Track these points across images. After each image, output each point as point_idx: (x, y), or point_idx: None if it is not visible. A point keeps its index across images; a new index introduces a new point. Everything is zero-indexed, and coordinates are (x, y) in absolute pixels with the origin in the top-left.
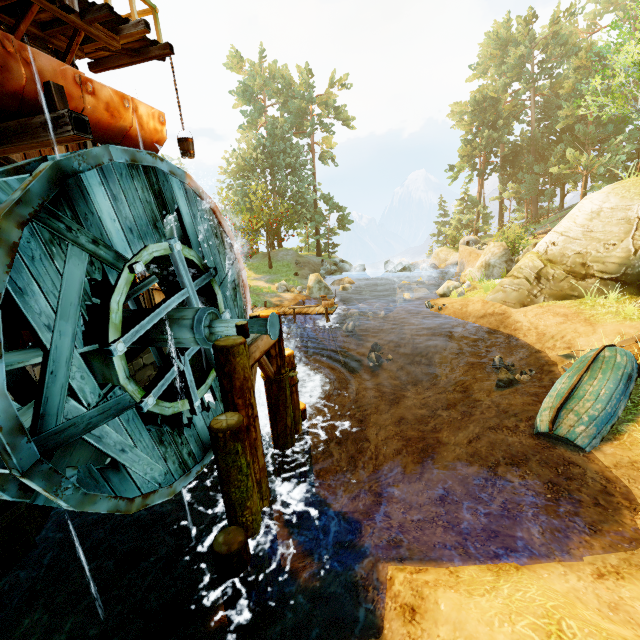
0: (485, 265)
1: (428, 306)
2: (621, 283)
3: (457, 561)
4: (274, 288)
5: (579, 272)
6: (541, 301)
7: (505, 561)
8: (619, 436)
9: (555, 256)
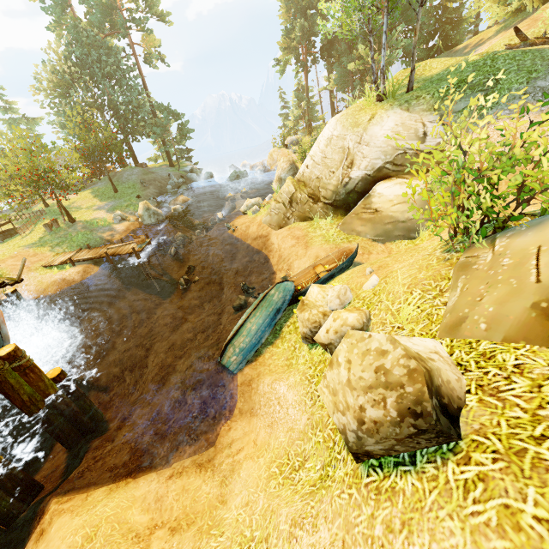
0: (278, 179)
1: (227, 228)
2: (335, 207)
3: (101, 484)
4: (112, 219)
5: (317, 195)
6: (292, 222)
7: (127, 478)
8: (258, 358)
9: (307, 179)
